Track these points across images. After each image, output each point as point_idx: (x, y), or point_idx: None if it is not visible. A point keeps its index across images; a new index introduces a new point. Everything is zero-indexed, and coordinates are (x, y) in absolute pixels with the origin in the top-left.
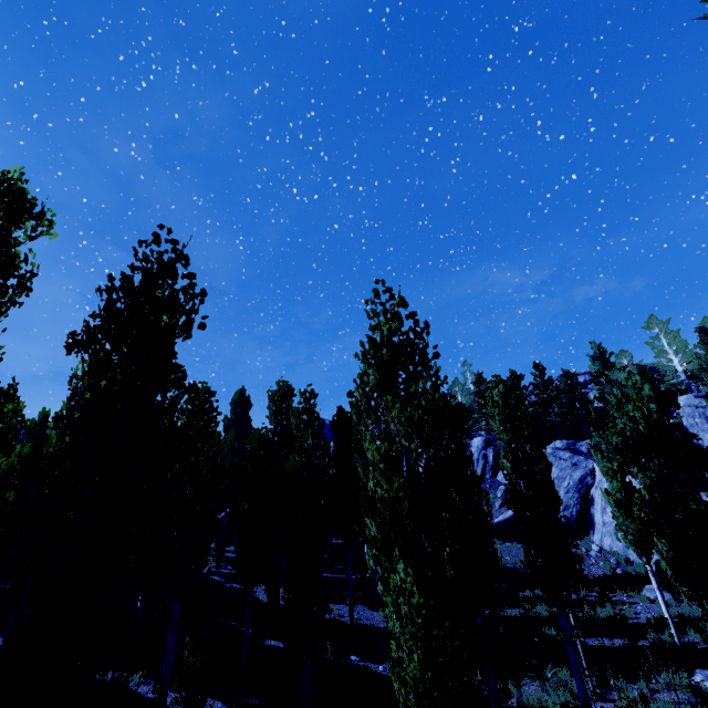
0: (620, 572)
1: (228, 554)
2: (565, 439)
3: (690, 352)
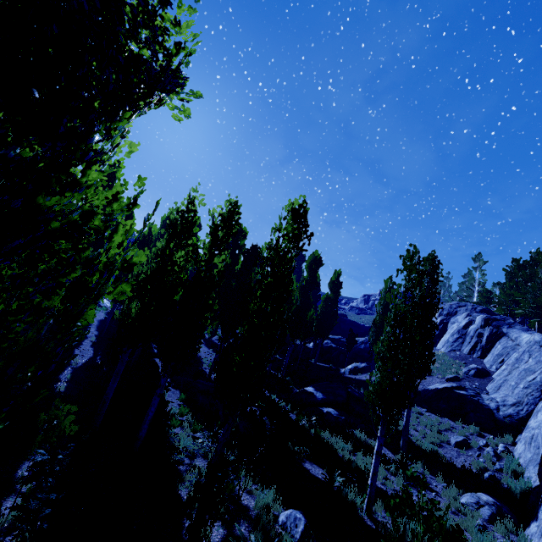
0: (485, 474)
1: None
2: None
3: None
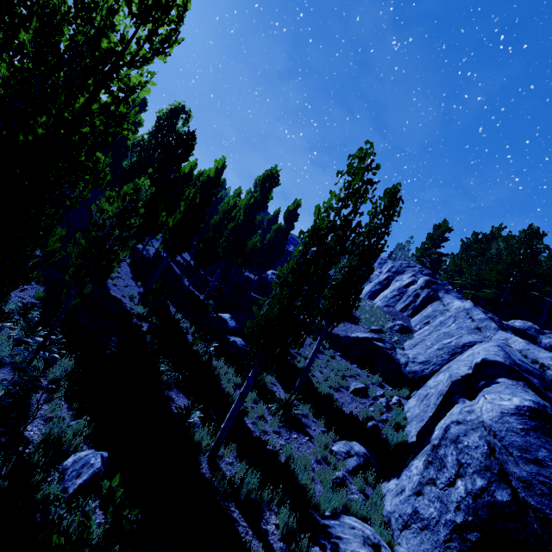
0: (369, 423)
1: (177, 258)
2: None
3: None
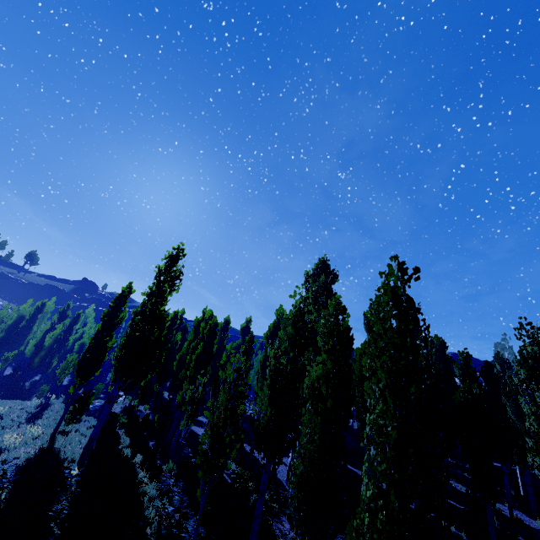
0: None
1: None
2: None
3: None
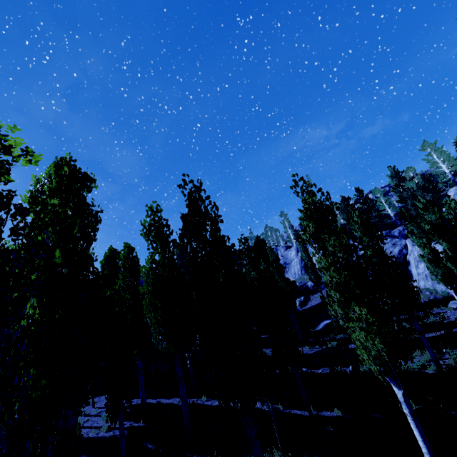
0: (433, 298)
1: None
2: (382, 230)
3: (452, 159)
